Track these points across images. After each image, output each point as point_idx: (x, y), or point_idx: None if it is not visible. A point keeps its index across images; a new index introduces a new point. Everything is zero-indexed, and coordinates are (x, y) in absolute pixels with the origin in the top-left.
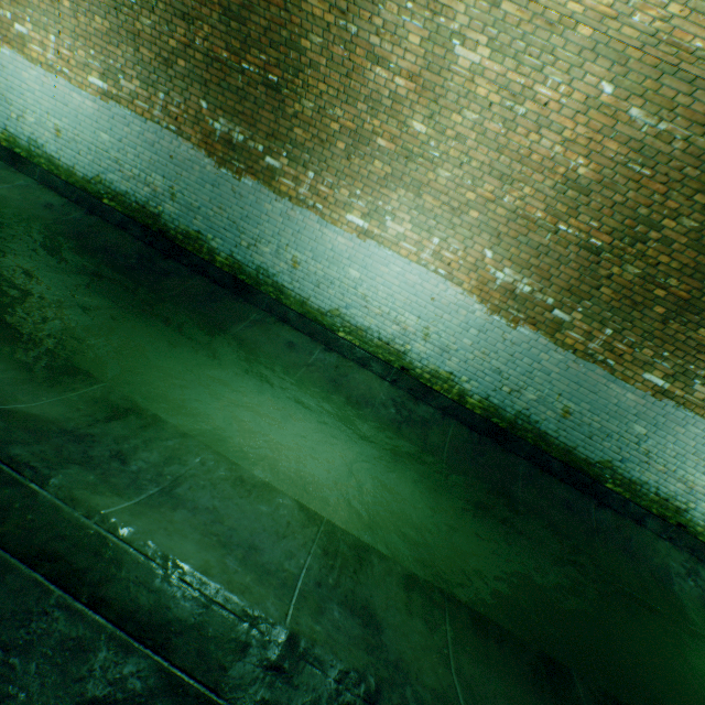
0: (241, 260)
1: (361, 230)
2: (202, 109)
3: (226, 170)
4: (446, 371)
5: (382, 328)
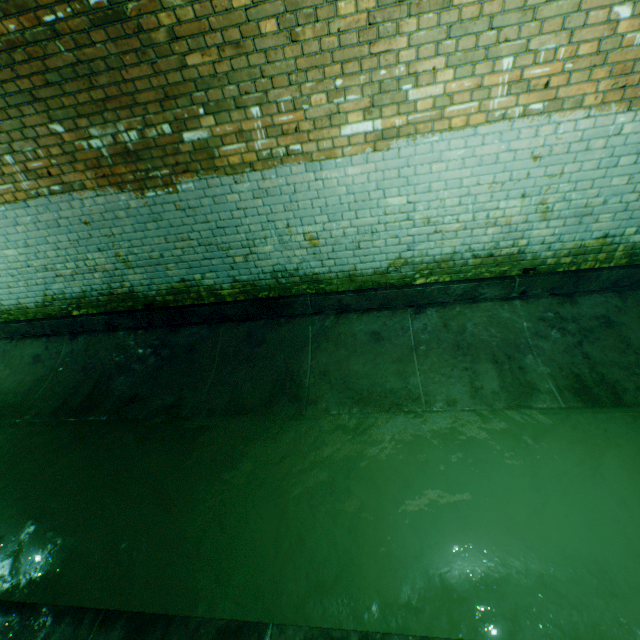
0: (249, 278)
1: (375, 137)
2: (61, 137)
3: (151, 191)
4: (595, 238)
5: (473, 243)
